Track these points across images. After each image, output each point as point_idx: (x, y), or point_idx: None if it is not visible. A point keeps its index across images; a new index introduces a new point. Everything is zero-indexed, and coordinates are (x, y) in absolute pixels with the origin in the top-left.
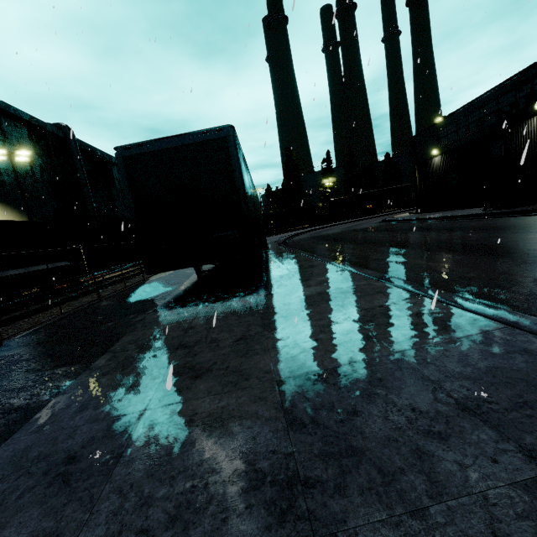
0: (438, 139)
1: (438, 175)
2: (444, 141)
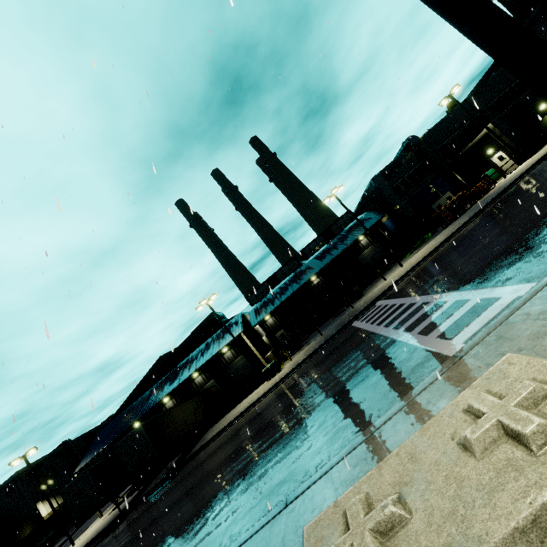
0: None
1: None
2: None
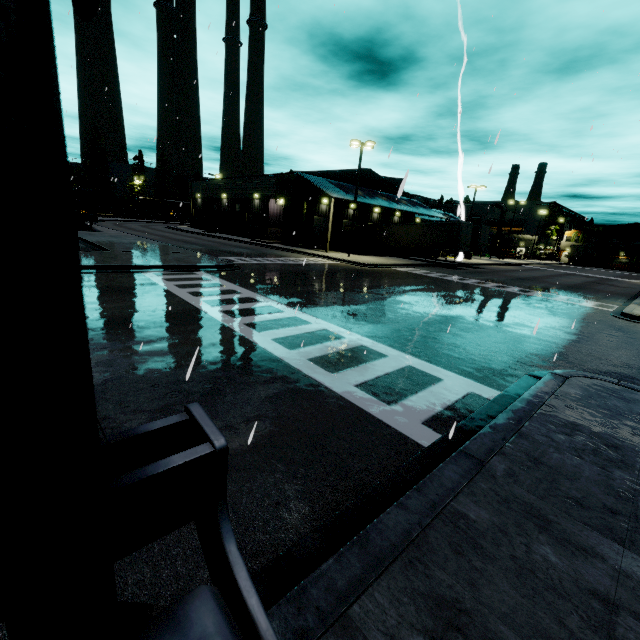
0: (200, 189)
1: (199, 209)
2: (203, 192)
